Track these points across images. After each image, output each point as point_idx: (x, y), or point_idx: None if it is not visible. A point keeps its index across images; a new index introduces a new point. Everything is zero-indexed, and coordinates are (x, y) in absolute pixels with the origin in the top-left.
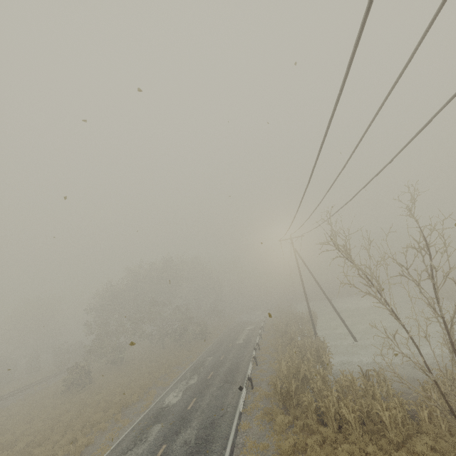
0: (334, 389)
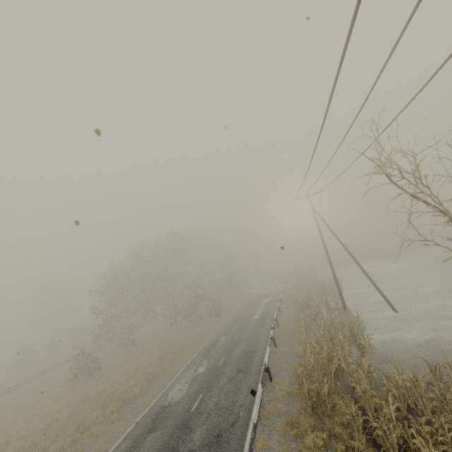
0: (391, 397)
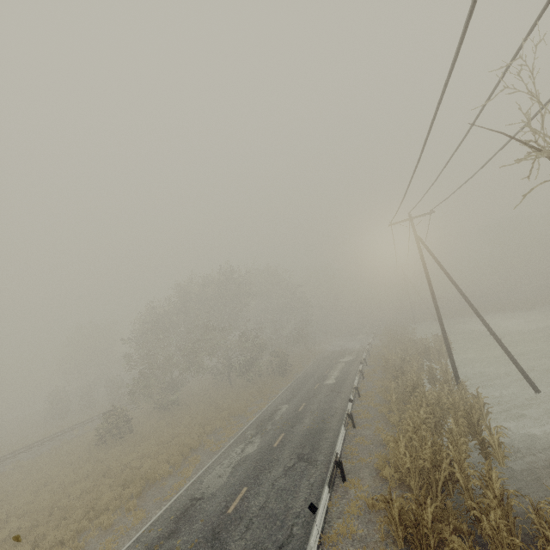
0: None
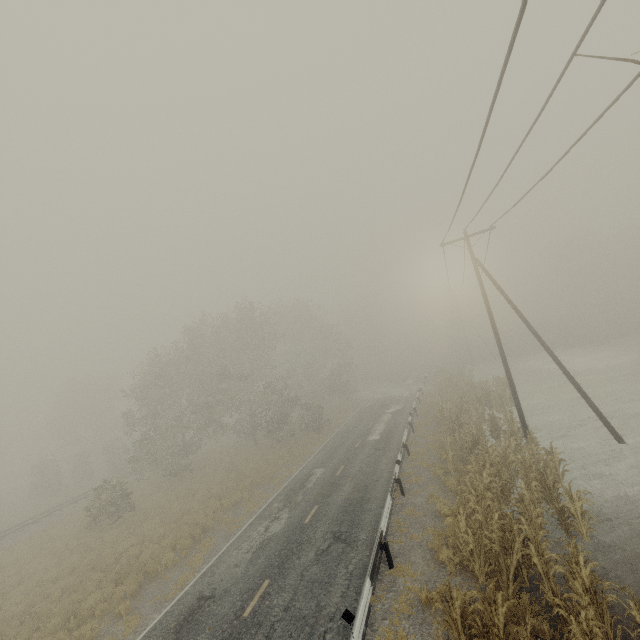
0: None
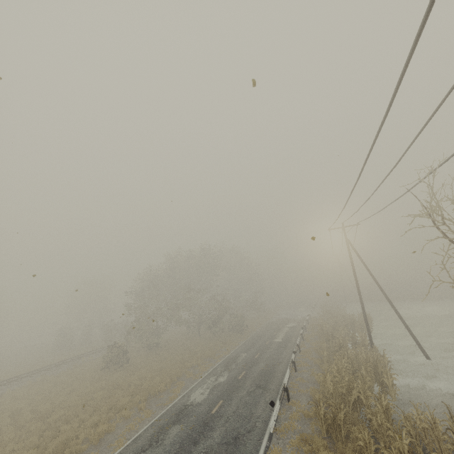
0: (405, 432)
